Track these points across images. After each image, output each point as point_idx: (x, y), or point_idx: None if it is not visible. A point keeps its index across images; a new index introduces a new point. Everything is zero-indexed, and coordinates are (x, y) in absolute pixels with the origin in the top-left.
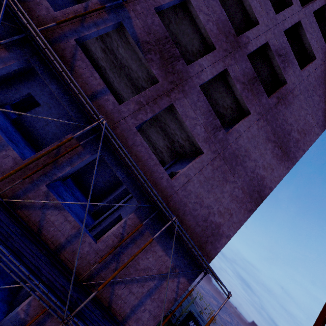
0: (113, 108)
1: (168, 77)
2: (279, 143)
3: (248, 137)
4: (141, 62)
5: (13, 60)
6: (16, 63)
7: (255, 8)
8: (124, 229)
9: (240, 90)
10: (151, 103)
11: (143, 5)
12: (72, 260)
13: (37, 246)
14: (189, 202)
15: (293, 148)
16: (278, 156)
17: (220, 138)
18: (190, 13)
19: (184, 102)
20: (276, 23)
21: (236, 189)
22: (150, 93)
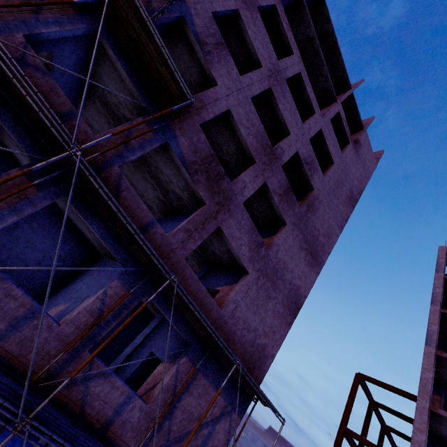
0: (162, 241)
1: (215, 197)
2: (310, 250)
3: (285, 249)
4: (179, 173)
5: (45, 200)
6: (47, 203)
7: (287, 119)
8: (176, 379)
9: (277, 203)
10: (199, 229)
11: (189, 121)
12: (121, 434)
13: (89, 432)
14: (237, 330)
15: (321, 253)
16: (310, 263)
17: (262, 255)
18: (228, 119)
19: (230, 222)
20: (303, 132)
21: (278, 304)
22: (198, 218)
